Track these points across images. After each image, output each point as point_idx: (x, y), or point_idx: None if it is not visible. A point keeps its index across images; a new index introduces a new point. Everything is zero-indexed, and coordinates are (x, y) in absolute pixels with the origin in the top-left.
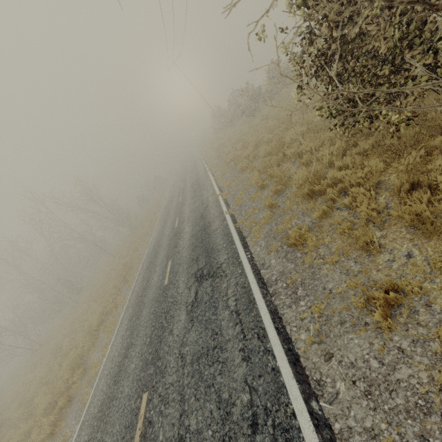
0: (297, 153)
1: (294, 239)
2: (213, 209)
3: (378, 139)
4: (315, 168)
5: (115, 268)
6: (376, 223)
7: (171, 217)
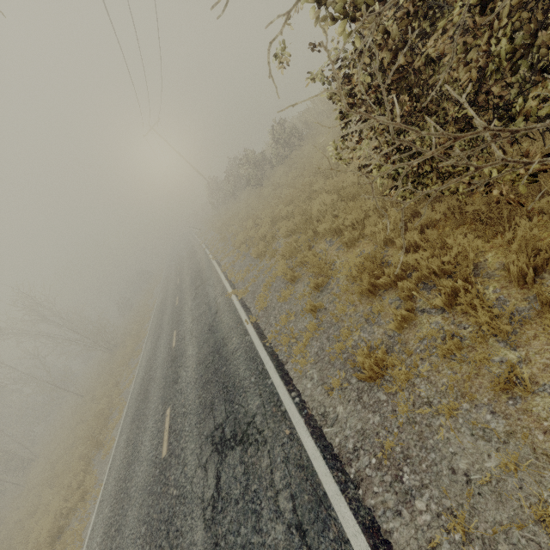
0: (333, 230)
1: (369, 369)
2: (225, 316)
3: (451, 204)
4: (365, 248)
5: (85, 418)
6: (502, 337)
7: (166, 329)
